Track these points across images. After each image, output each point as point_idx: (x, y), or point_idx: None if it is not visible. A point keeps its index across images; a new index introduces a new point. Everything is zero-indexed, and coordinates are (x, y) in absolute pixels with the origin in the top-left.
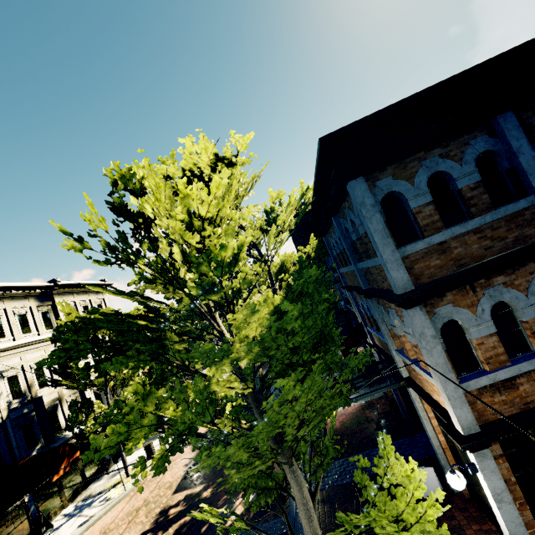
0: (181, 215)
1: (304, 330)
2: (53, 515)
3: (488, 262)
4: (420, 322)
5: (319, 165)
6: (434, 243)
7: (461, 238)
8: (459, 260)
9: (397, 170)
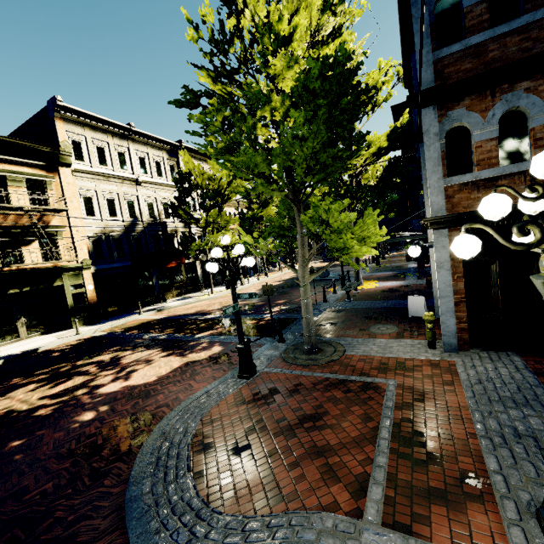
0: None
1: (323, 94)
2: (167, 298)
3: (515, 62)
4: (429, 120)
5: None
6: (470, 45)
7: (502, 40)
8: (490, 64)
9: None
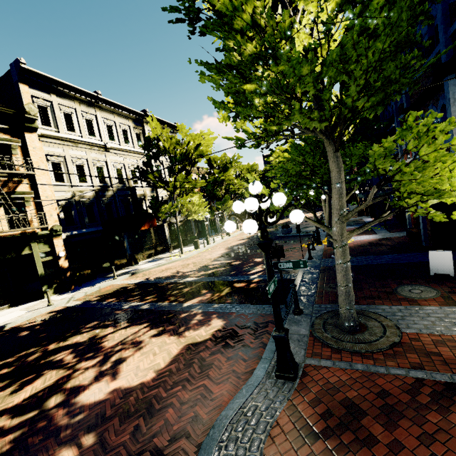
0: None
1: None
2: (138, 260)
3: None
4: None
5: None
6: None
7: None
8: None
9: None
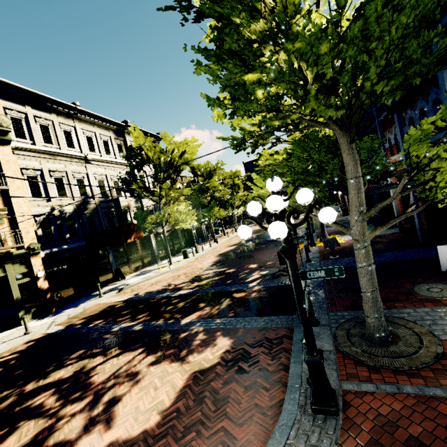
0: None
1: None
2: (125, 274)
3: None
4: None
5: None
6: None
7: None
8: None
9: None
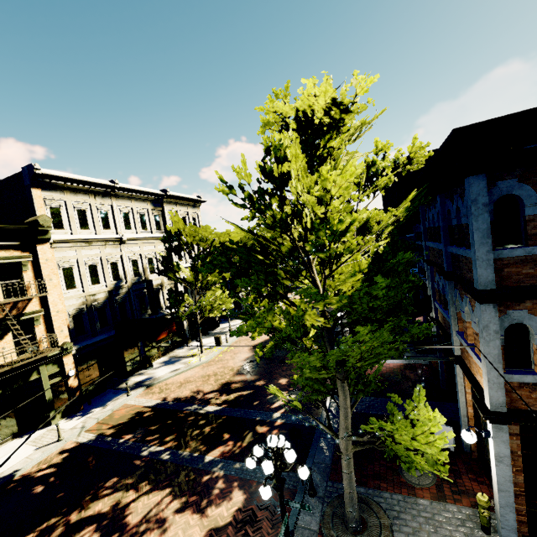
0: (317, 192)
1: (385, 298)
2: (153, 359)
3: None
4: (489, 317)
5: (444, 148)
6: (534, 254)
7: None
8: None
9: (526, 174)
